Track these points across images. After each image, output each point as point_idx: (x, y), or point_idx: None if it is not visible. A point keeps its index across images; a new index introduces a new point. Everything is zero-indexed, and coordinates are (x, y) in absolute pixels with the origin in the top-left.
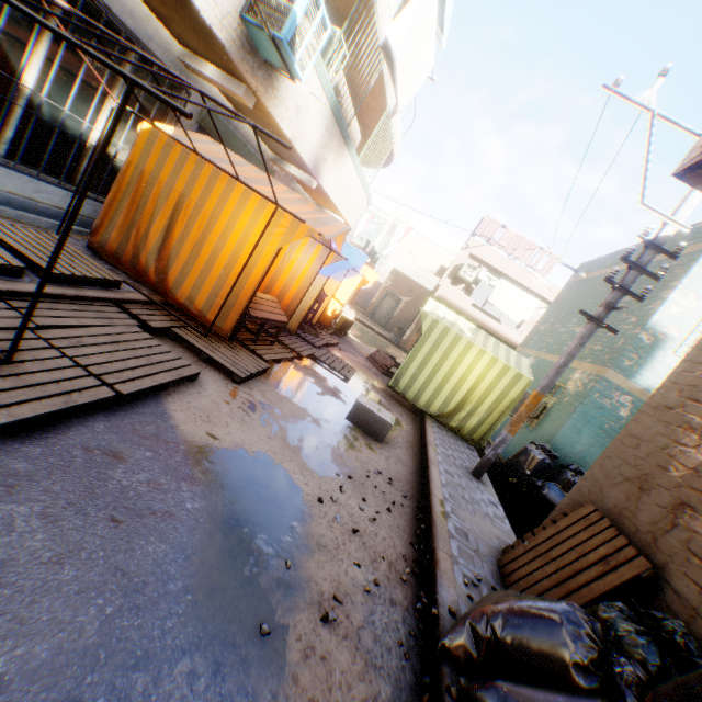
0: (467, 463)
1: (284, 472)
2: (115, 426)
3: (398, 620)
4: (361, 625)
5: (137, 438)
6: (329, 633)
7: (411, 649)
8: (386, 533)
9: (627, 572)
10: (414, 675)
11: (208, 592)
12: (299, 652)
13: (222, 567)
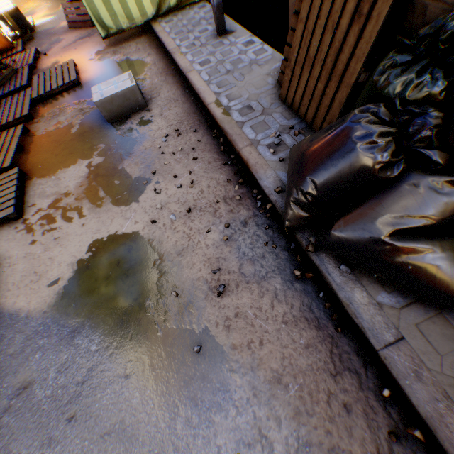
0: (209, 29)
1: (116, 236)
2: (1, 371)
3: (255, 231)
4: (240, 266)
5: (20, 357)
6: (229, 297)
7: (274, 238)
8: (207, 180)
9: (384, 6)
10: (285, 252)
11: (155, 375)
12: (224, 331)
13: (146, 352)
